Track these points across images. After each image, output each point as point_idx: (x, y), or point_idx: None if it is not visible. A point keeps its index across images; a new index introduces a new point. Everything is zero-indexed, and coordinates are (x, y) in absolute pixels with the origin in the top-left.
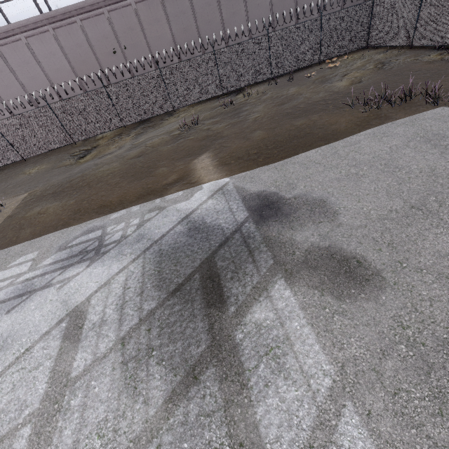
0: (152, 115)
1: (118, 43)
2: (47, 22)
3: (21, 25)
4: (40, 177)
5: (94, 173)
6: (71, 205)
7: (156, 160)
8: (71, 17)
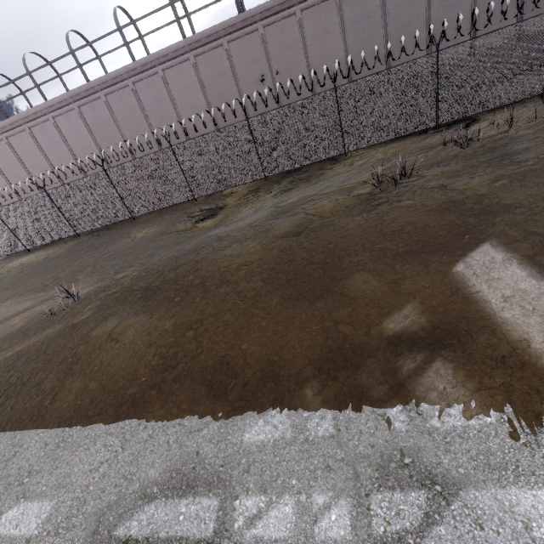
0: (309, 161)
1: (268, 68)
2: (189, 49)
3: (160, 55)
4: (143, 246)
5: (215, 258)
6: (165, 333)
7: (337, 247)
8: (217, 40)
